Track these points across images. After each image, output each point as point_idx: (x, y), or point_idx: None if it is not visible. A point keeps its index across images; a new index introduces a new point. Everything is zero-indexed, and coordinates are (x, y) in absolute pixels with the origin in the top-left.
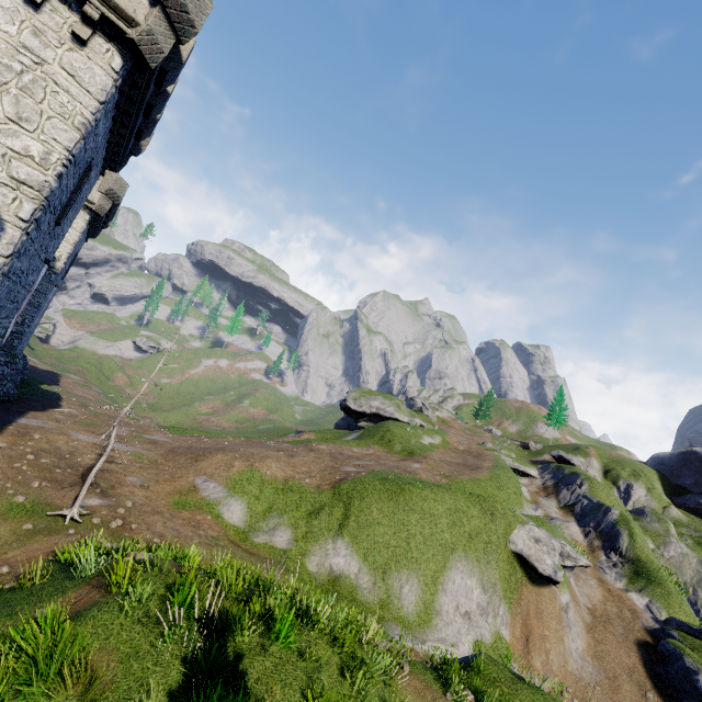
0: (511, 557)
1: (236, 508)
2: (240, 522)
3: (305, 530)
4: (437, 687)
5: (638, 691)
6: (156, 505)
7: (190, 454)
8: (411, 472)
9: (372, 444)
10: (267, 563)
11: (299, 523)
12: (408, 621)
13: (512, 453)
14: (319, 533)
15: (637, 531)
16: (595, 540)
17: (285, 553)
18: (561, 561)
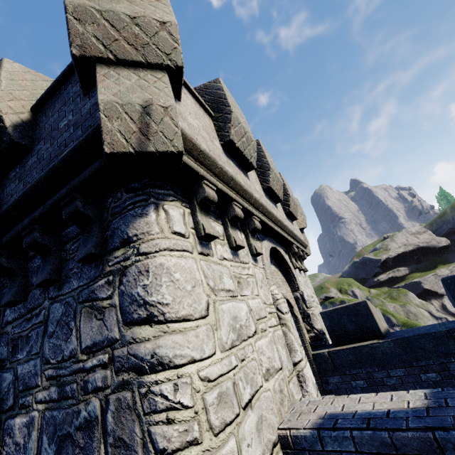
0: None
1: None
2: None
3: None
4: None
5: None
6: None
7: None
8: None
9: None
10: None
11: None
12: None
13: None
14: None
15: (391, 311)
16: None
17: None
18: None
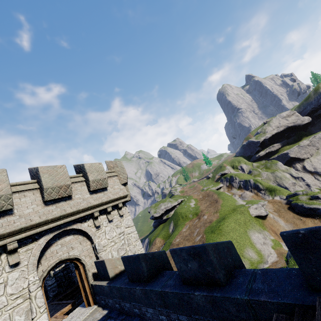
0: (255, 218)
1: None
2: None
3: None
4: None
5: (299, 220)
6: None
7: None
8: (210, 221)
9: (185, 223)
10: None
11: None
12: (259, 261)
13: (212, 185)
14: None
15: (260, 180)
16: (254, 191)
17: None
18: (263, 207)
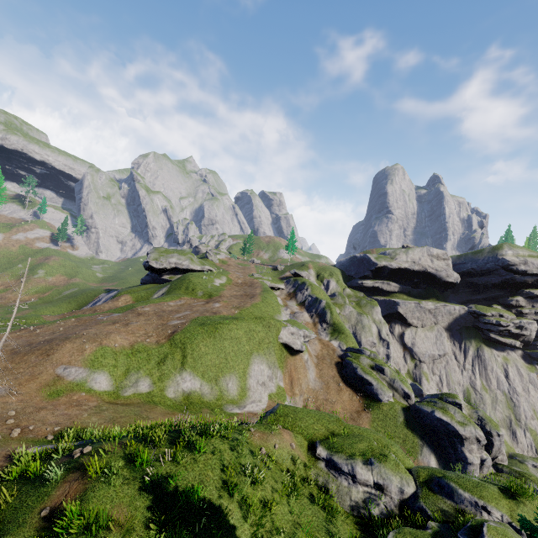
0: (281, 346)
1: (101, 379)
2: (109, 387)
3: (159, 374)
4: (267, 431)
5: (337, 384)
6: (34, 403)
7: (37, 351)
8: (217, 312)
9: (182, 296)
10: (141, 406)
11: (153, 372)
12: (235, 400)
13: (270, 277)
14: (169, 373)
15: (334, 309)
16: (316, 319)
17: (150, 394)
18: (303, 339)
